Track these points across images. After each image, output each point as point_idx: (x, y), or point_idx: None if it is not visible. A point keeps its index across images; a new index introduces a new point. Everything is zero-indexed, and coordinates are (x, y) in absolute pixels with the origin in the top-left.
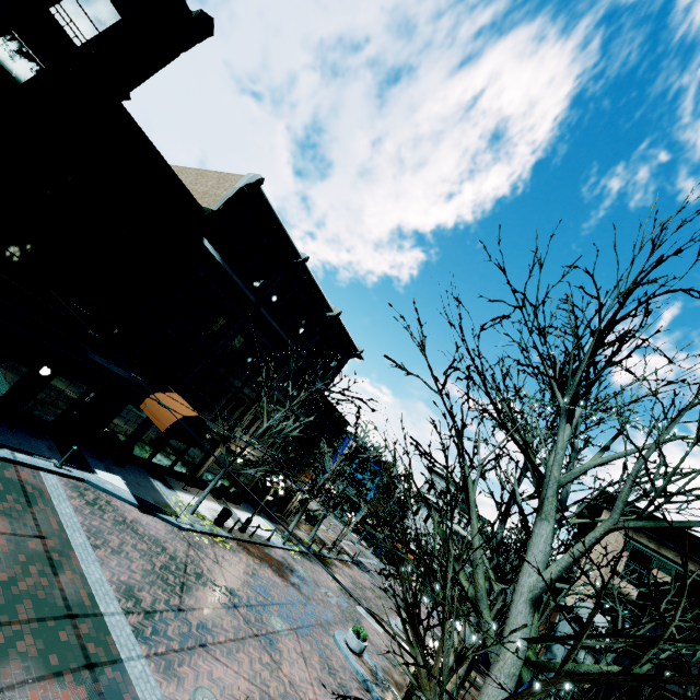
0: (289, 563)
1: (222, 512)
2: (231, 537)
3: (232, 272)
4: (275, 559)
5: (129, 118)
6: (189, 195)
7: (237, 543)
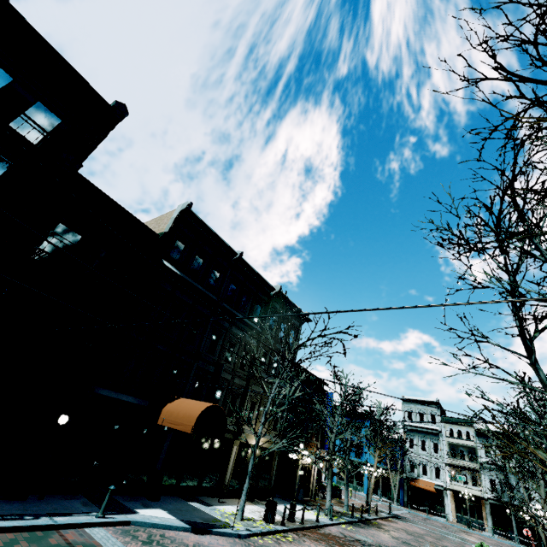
0: (349, 536)
1: (267, 505)
2: (287, 529)
3: (192, 281)
4: (335, 536)
5: (84, 181)
6: (143, 226)
7: (295, 533)
